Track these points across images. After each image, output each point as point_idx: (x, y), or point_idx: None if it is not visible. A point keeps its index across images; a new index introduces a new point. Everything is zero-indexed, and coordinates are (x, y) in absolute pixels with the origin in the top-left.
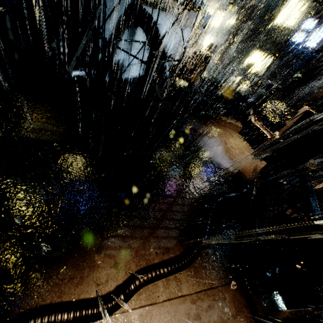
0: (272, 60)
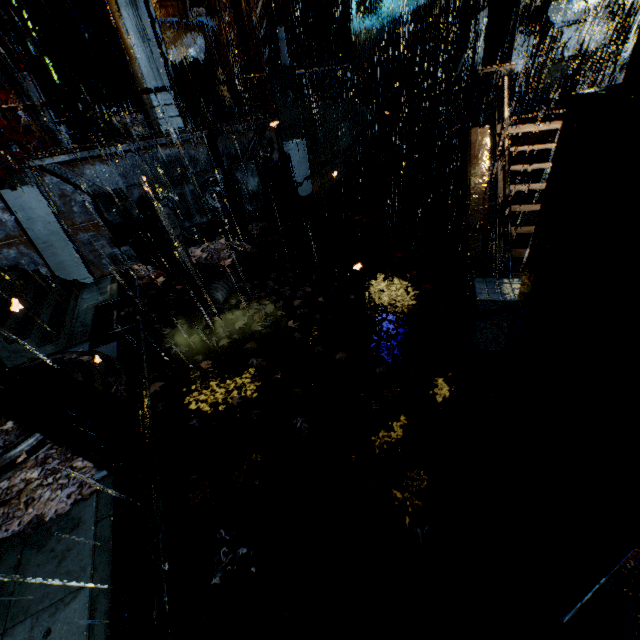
0: None
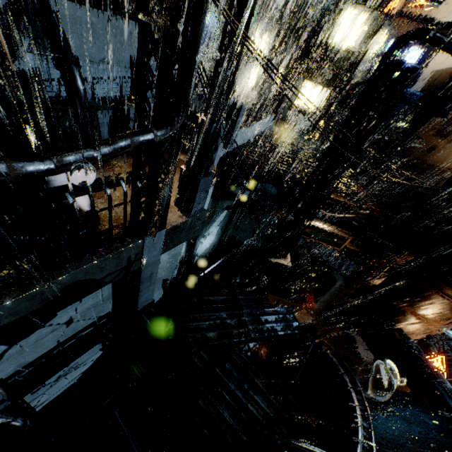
0: (330, 95)
